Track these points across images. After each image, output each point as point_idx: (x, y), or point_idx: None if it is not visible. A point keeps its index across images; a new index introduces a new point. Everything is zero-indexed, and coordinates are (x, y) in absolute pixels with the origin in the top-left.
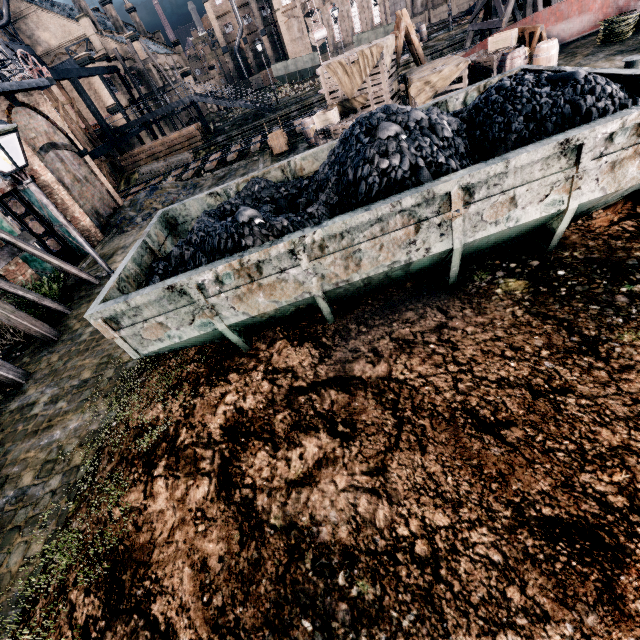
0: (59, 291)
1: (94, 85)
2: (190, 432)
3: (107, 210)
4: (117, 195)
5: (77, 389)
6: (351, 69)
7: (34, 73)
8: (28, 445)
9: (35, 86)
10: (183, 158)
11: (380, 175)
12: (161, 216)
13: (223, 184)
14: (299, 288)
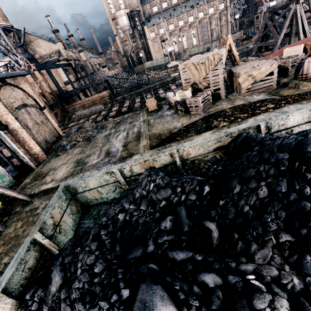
0: (2, 207)
1: (59, 72)
2: None
3: (52, 138)
4: (60, 129)
5: None
6: (200, 67)
7: (26, 67)
8: None
9: (18, 74)
10: (98, 108)
11: None
12: (63, 189)
13: (118, 128)
14: None
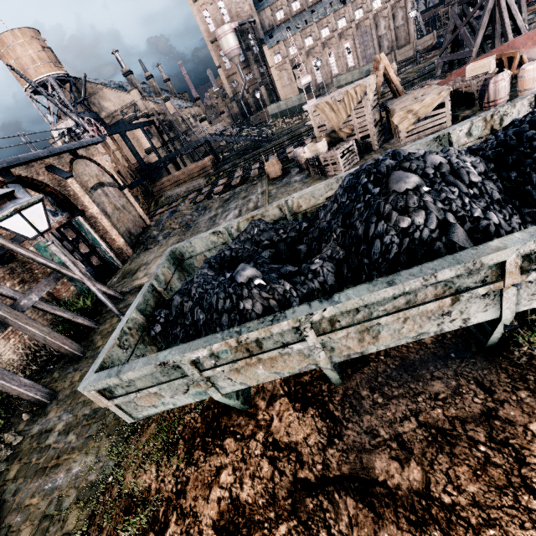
0: (91, 306)
1: (137, 135)
2: (180, 523)
3: (138, 229)
4: (146, 217)
5: (87, 420)
6: (337, 106)
7: (95, 132)
8: (35, 486)
9: (91, 143)
10: (198, 183)
11: (399, 234)
12: (170, 254)
13: (228, 206)
14: (304, 360)
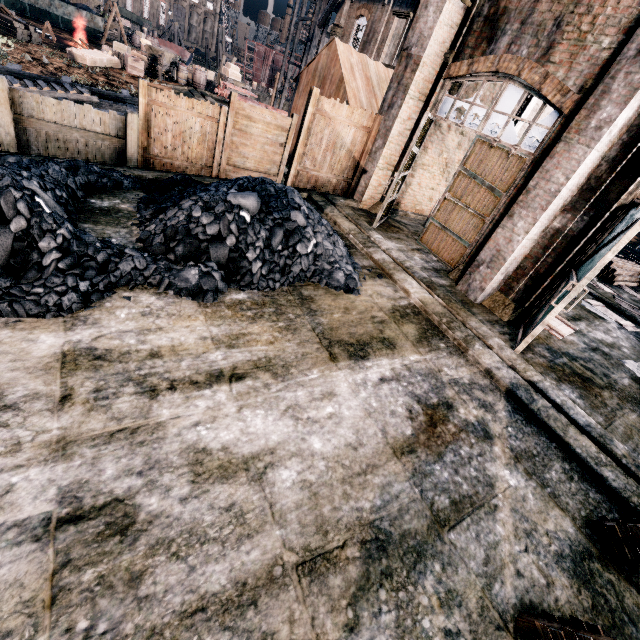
0: None
1: None
2: None
3: None
4: None
5: None
6: None
7: None
8: None
9: None
10: None
11: None
12: None
13: None
14: None
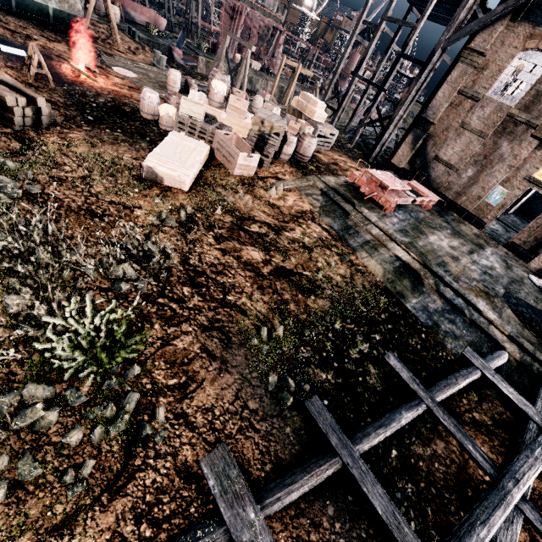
0: None
1: None
2: None
3: None
4: None
5: None
6: None
7: None
8: None
9: None
10: None
11: None
12: None
13: None
14: None
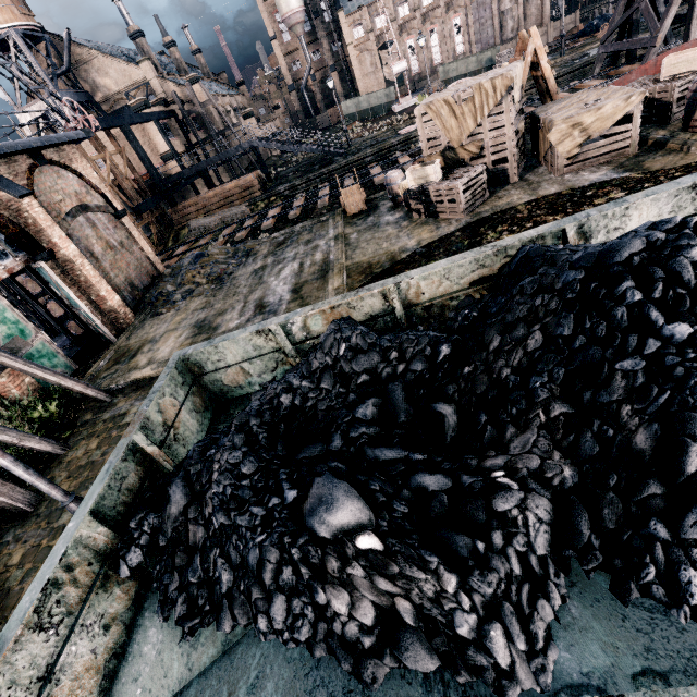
0: (59, 412)
1: (148, 131)
2: None
3: (144, 280)
4: (158, 260)
5: None
6: (461, 109)
7: (79, 122)
8: None
9: (66, 140)
10: (238, 212)
11: None
12: (176, 364)
13: (282, 254)
14: None
